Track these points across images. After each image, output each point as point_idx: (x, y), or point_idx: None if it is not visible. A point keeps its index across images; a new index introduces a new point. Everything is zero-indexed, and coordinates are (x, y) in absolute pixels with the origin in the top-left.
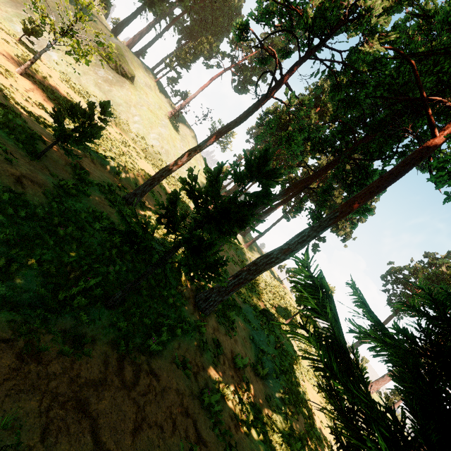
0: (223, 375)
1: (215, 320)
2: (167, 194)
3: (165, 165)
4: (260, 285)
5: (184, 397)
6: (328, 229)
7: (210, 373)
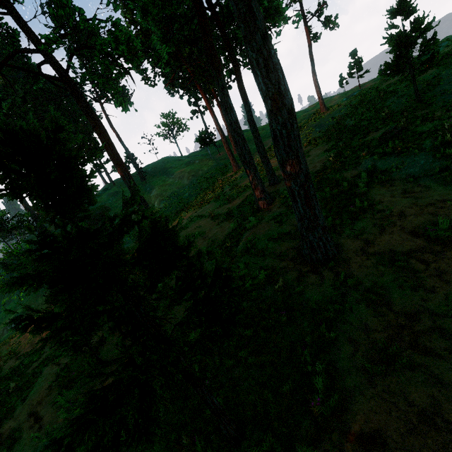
0: (446, 279)
1: (352, 238)
2: (203, 217)
3: (184, 201)
4: (347, 127)
5: (443, 412)
6: (256, 3)
7: (427, 307)
